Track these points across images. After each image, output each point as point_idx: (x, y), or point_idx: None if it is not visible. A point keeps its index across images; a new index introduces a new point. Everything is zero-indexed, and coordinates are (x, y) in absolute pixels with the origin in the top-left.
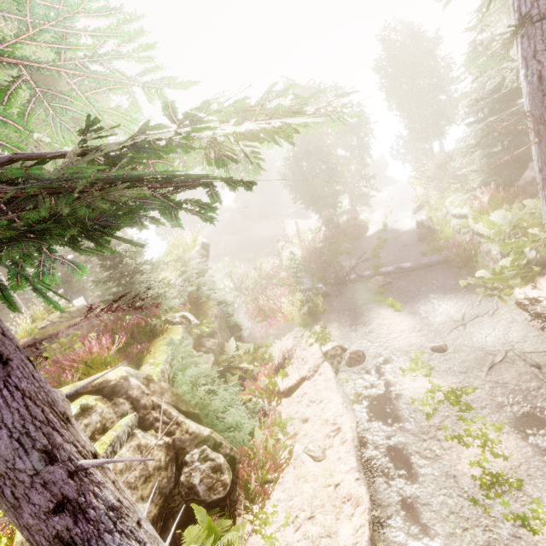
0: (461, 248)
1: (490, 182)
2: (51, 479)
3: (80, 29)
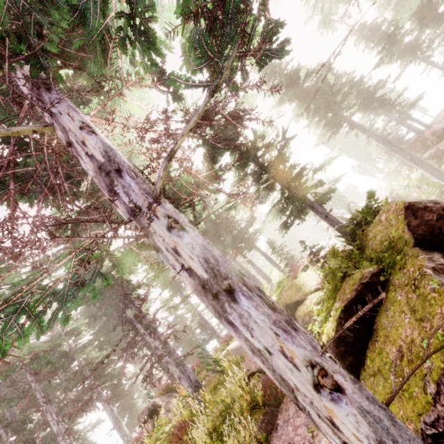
0: (414, 195)
1: (409, 165)
2: (339, 222)
3: (306, 183)
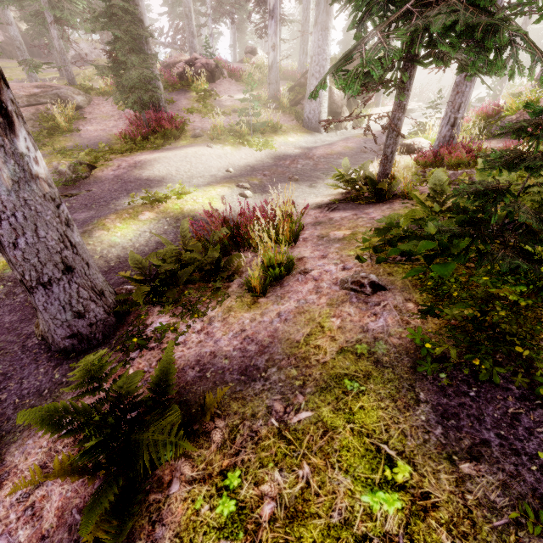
0: None
1: None
2: None
3: None
